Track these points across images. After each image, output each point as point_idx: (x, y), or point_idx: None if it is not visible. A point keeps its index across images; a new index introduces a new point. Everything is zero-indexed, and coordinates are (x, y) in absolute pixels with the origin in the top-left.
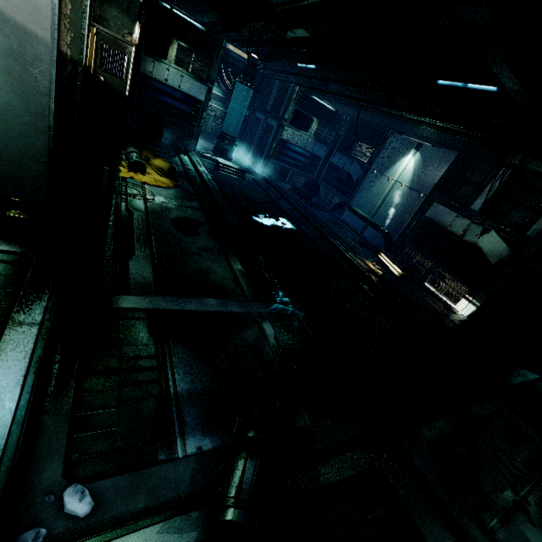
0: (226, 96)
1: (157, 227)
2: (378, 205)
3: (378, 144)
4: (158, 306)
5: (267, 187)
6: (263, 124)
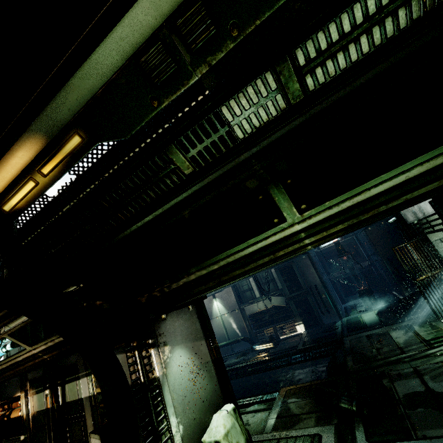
0: None
1: None
2: (225, 332)
3: None
4: None
5: None
6: None
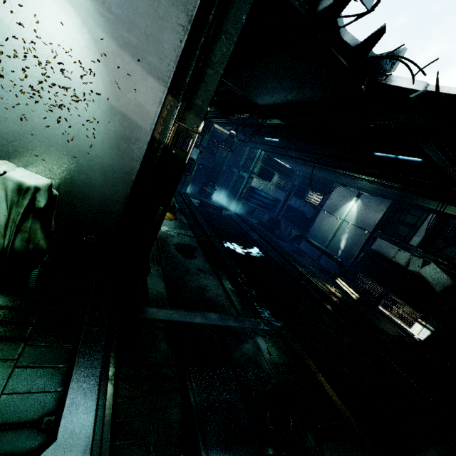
0: (210, 156)
1: (164, 250)
2: (330, 238)
3: (326, 192)
4: (173, 318)
5: (239, 221)
6: (237, 175)
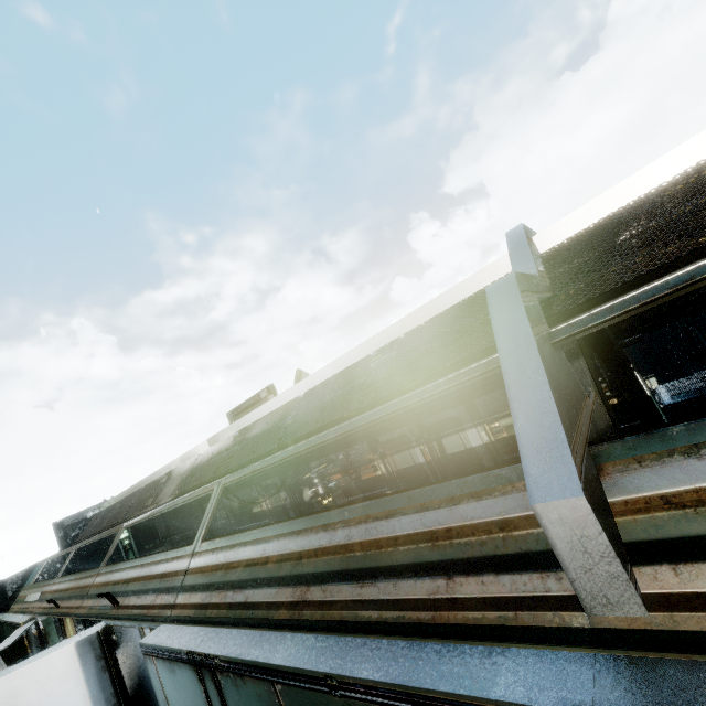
0: None
1: None
2: None
3: None
4: None
5: None
6: None
